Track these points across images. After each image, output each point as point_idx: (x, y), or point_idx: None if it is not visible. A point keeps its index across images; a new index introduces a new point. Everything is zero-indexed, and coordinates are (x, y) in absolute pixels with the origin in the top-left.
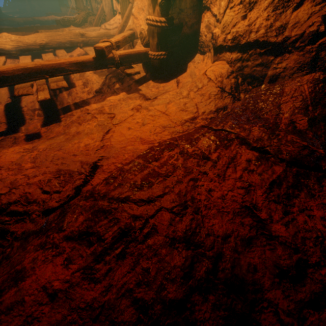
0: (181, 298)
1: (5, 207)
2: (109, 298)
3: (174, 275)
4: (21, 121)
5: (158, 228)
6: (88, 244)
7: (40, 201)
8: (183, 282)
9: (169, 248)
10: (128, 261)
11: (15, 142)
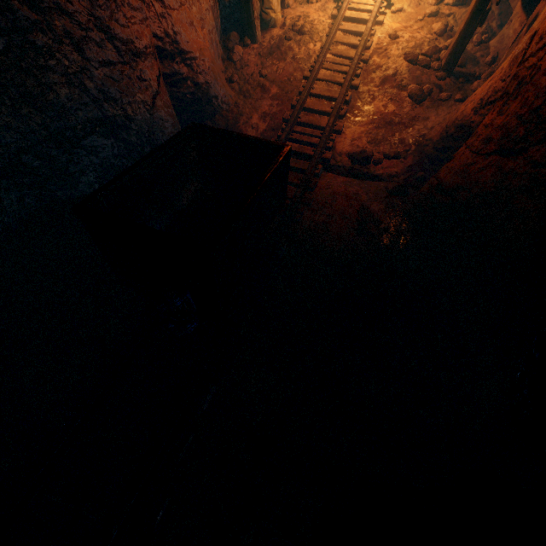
0: (539, 105)
1: (486, 102)
2: (507, 120)
3: (540, 94)
4: (537, 5)
5: (541, 67)
6: (501, 100)
7: (500, 89)
8: (544, 95)
9: (543, 78)
10: (518, 99)
11: (516, 45)
